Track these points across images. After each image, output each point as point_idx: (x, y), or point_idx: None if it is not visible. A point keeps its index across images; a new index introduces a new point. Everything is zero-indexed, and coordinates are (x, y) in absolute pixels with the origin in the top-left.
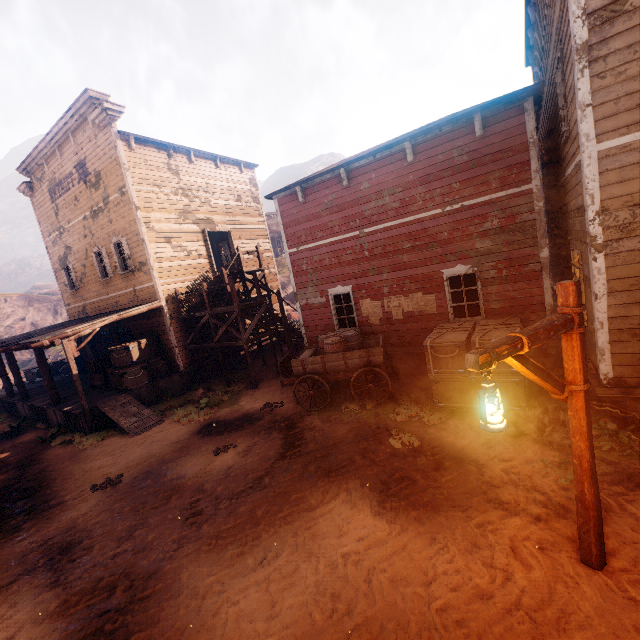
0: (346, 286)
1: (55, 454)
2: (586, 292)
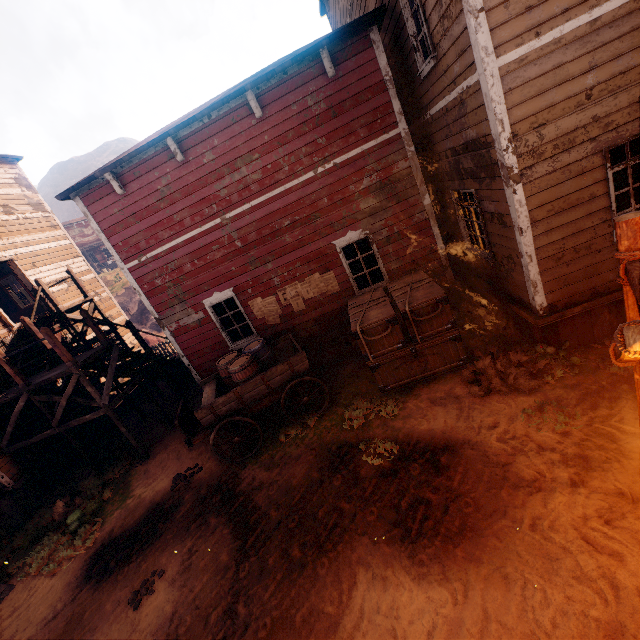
0: (225, 290)
1: None
2: (493, 229)
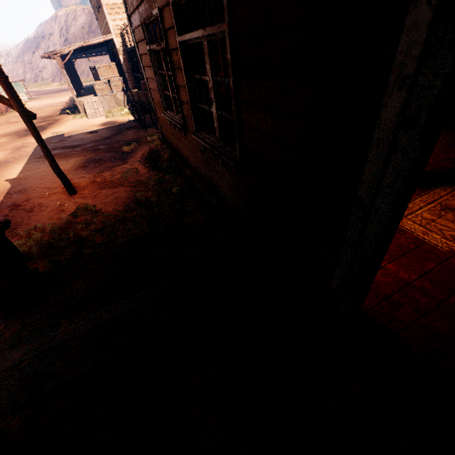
0: None
1: (66, 119)
2: None
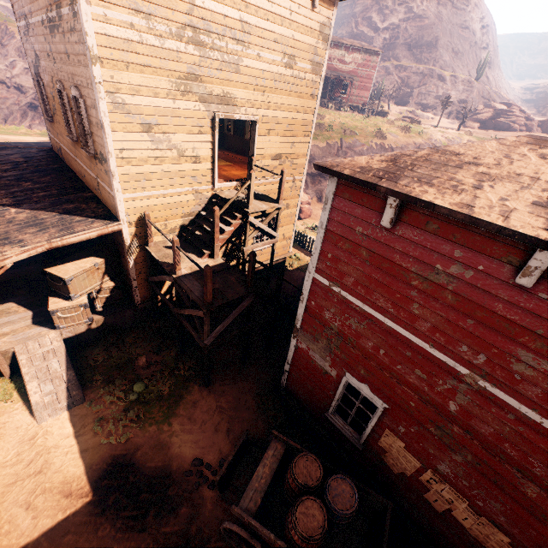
0: (378, 398)
1: None
2: None
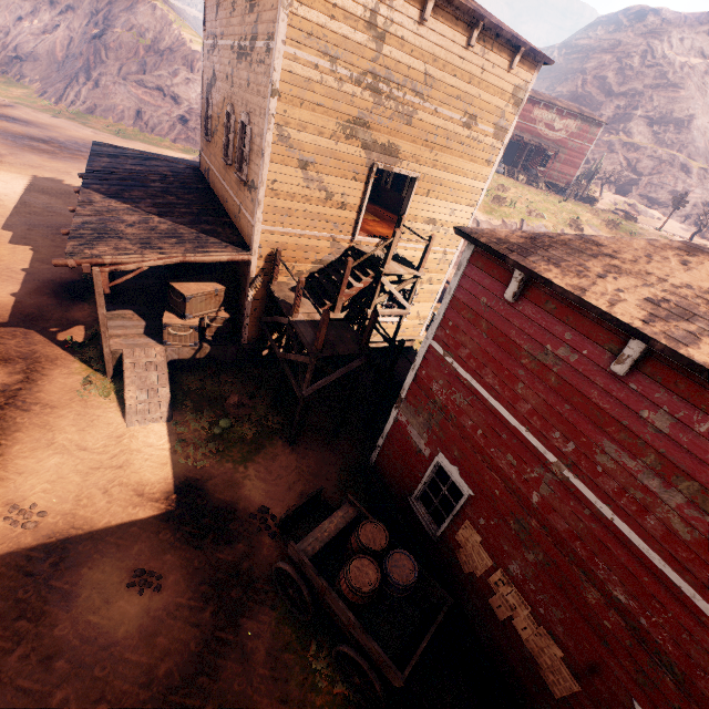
0: (465, 483)
1: (60, 381)
2: None
